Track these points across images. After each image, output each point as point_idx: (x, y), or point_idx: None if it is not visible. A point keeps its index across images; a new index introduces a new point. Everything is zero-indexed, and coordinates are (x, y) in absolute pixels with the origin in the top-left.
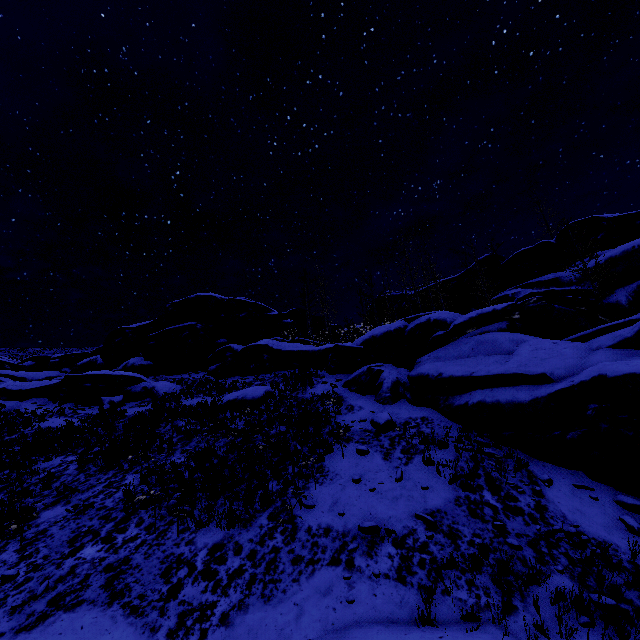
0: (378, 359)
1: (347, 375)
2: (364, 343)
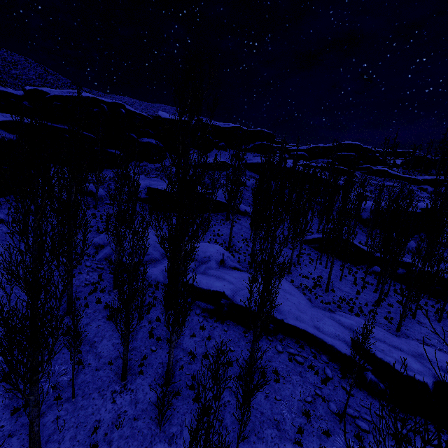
0: (426, 184)
1: (416, 186)
2: (423, 180)
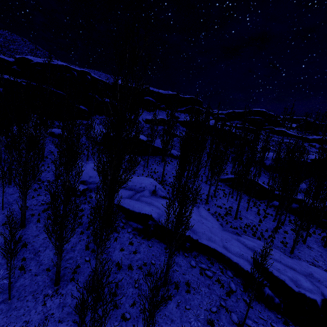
0: (315, 142)
1: (307, 143)
2: (313, 139)
